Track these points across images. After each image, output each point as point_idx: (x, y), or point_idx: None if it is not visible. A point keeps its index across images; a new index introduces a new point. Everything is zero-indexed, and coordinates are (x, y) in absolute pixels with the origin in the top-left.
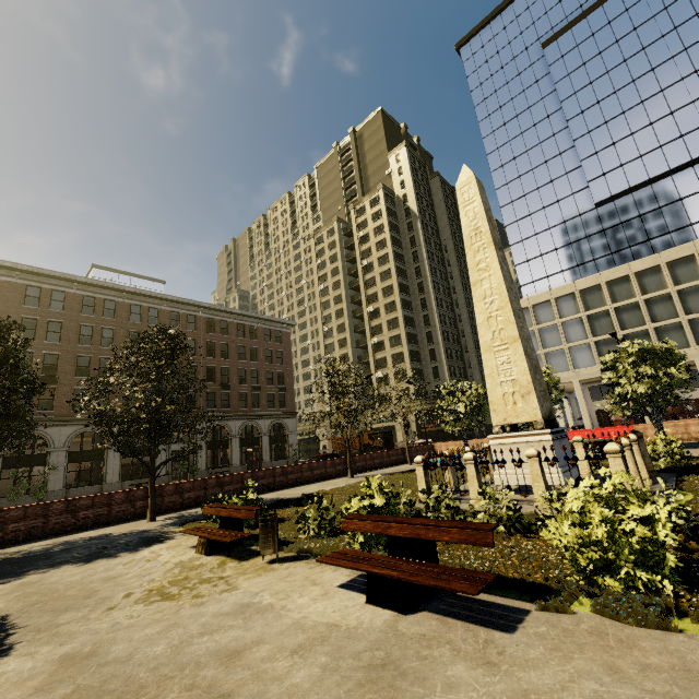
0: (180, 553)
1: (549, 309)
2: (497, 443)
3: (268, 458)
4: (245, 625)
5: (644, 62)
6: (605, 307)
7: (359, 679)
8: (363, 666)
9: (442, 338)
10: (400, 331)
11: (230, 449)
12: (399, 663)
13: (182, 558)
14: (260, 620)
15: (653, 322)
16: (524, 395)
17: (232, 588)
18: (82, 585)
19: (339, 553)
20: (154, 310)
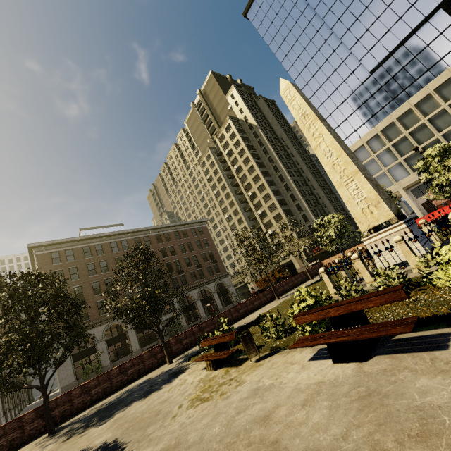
0: (198, 374)
1: (365, 150)
2: (369, 242)
3: (221, 306)
4: (262, 400)
5: None
6: (402, 135)
7: (357, 407)
8: (355, 399)
9: (301, 195)
10: (273, 200)
11: (197, 308)
12: (378, 390)
13: (201, 377)
14: (270, 395)
15: (440, 132)
16: (376, 205)
17: (241, 383)
18: (150, 410)
19: (300, 340)
20: (124, 241)
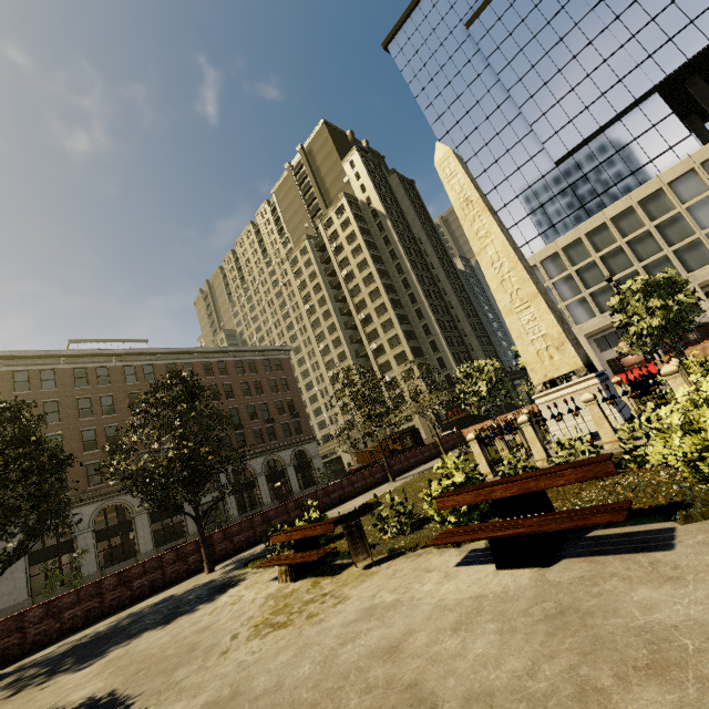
0: (263, 588)
1: (537, 273)
2: (544, 401)
3: (297, 488)
4: (383, 624)
5: (567, 20)
6: (591, 258)
7: (546, 631)
8: (540, 619)
9: (439, 327)
10: (396, 331)
11: (258, 488)
12: (576, 606)
13: (269, 591)
14: (396, 615)
15: (640, 262)
16: (559, 347)
17: (342, 599)
18: (177, 643)
19: (444, 533)
20: (148, 367)
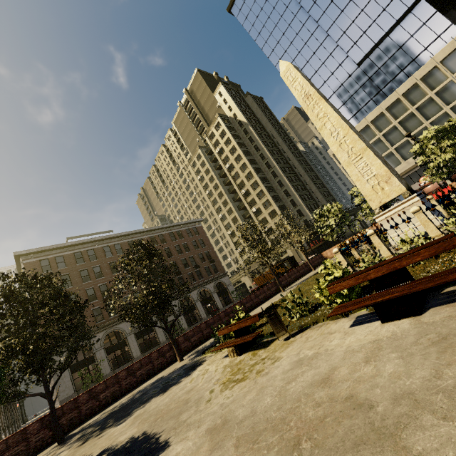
0: (219, 363)
1: None
2: (382, 219)
3: (221, 306)
4: (311, 367)
5: None
6: (392, 124)
7: (437, 351)
8: (429, 345)
9: (295, 190)
10: (267, 197)
11: (197, 309)
12: (453, 333)
13: (224, 364)
14: (319, 361)
15: (427, 120)
16: (387, 181)
17: (277, 359)
18: (175, 401)
19: (337, 308)
20: (117, 245)
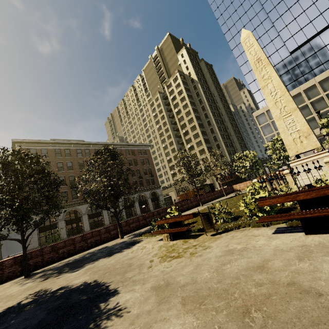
0: (155, 243)
1: None
2: (295, 165)
3: (152, 208)
4: (243, 256)
5: None
6: (305, 103)
7: None
8: None
9: (221, 137)
10: (200, 139)
11: (135, 207)
12: None
13: (159, 244)
14: (250, 253)
15: None
16: (307, 136)
17: (207, 247)
18: (120, 263)
19: (264, 218)
20: (87, 150)
